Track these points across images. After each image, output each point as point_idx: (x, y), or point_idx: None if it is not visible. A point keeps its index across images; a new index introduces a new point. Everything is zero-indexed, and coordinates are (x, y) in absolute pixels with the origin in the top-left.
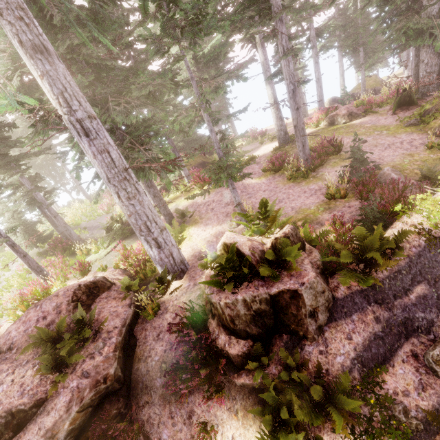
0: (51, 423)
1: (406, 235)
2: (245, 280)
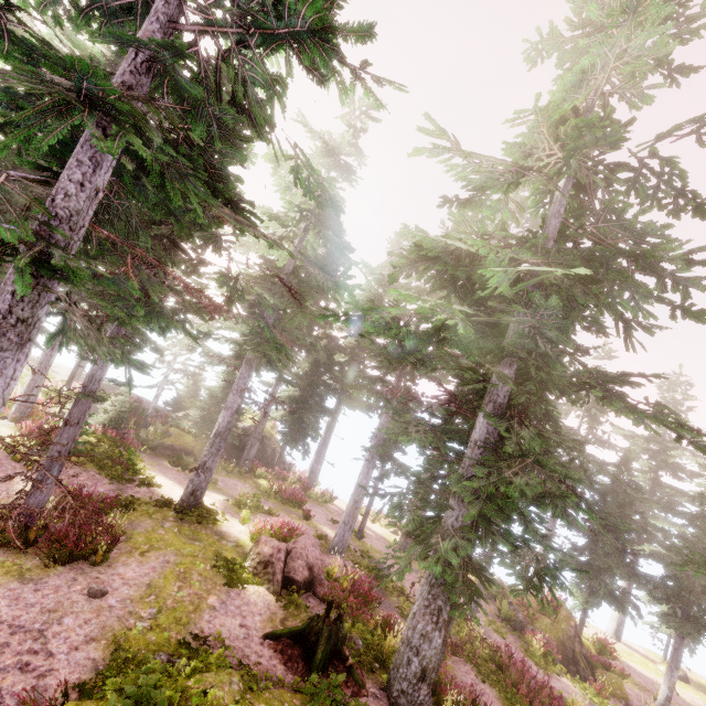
0: None
1: None
2: None
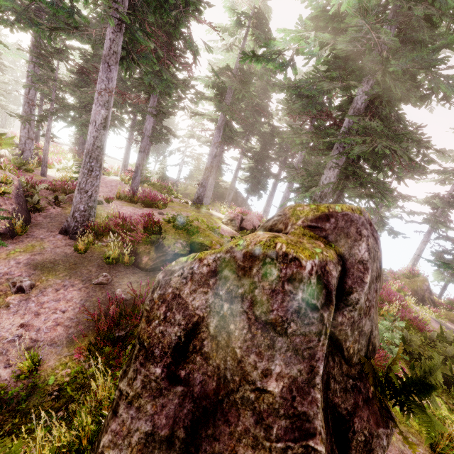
0: None
1: None
2: None
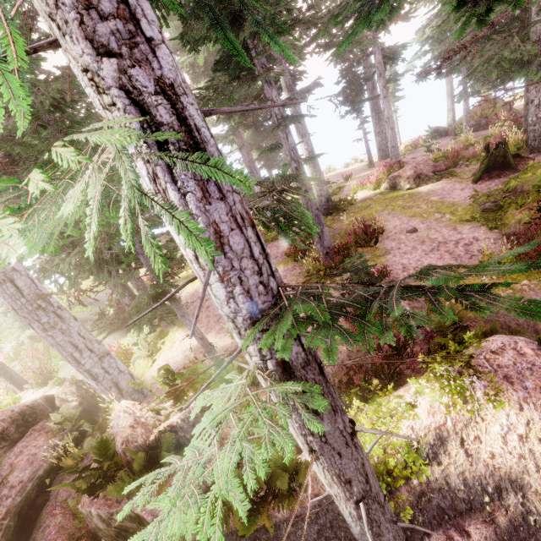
0: None
1: (299, 478)
2: (101, 492)
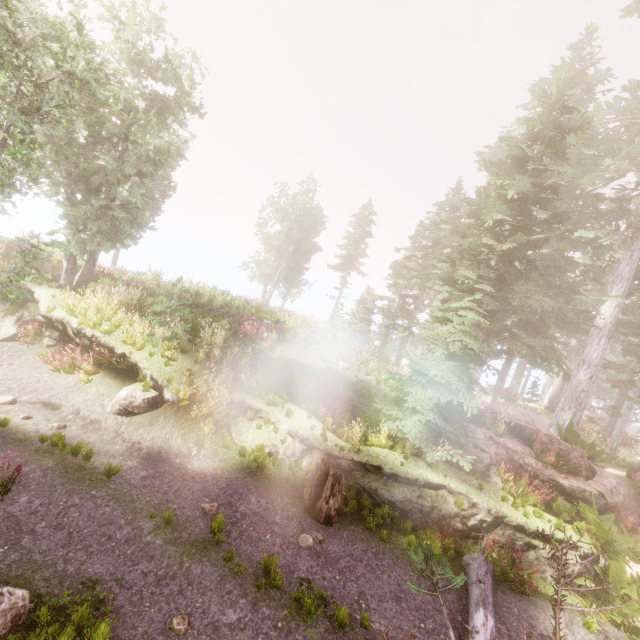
0: (615, 485)
1: None
2: None
